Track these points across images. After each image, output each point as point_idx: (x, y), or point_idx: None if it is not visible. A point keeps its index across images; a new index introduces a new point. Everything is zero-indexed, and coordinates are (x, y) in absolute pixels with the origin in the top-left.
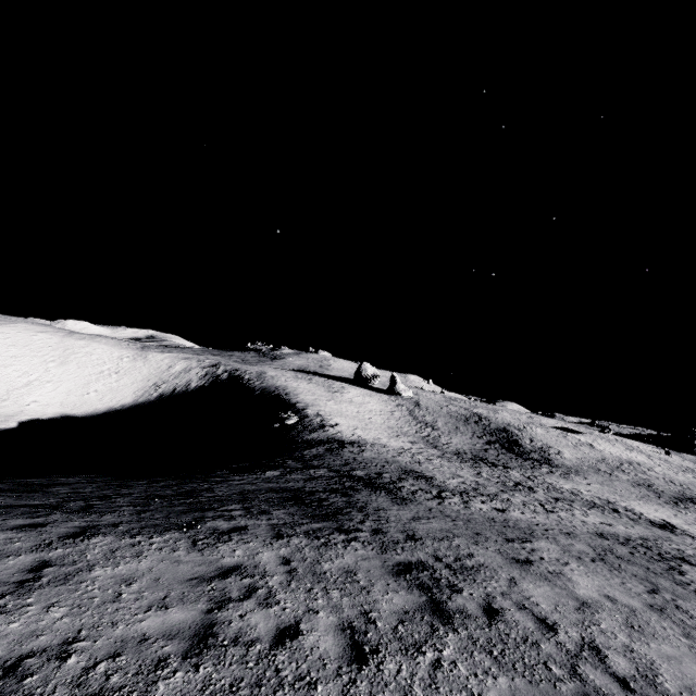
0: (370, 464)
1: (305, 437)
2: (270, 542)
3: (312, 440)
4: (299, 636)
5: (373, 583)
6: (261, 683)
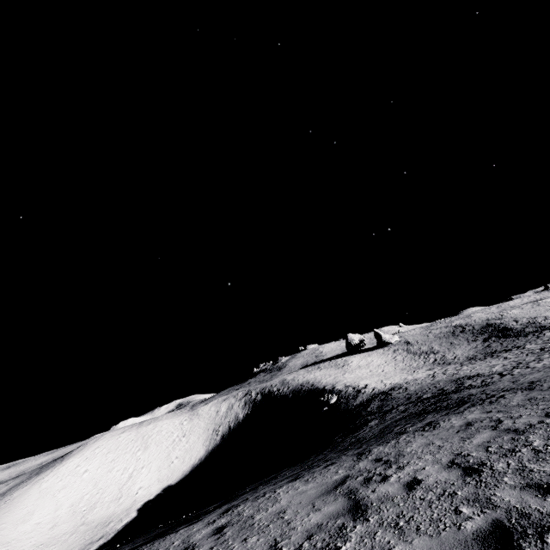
0: (424, 390)
1: (354, 404)
2: (460, 414)
3: (362, 403)
4: None
5: None
6: None
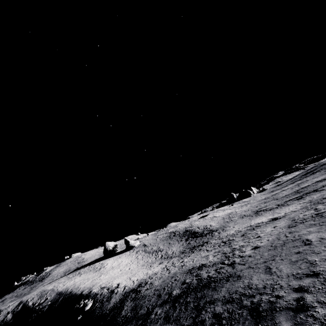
0: (169, 285)
1: (108, 307)
2: None
3: (115, 304)
4: None
5: None
6: None
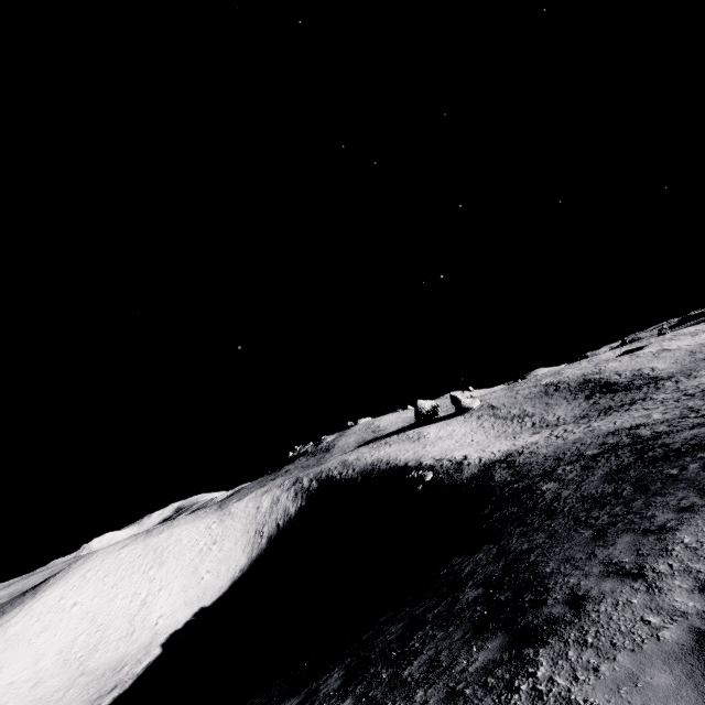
0: (572, 449)
1: (463, 477)
2: None
3: (475, 475)
4: None
5: None
6: None
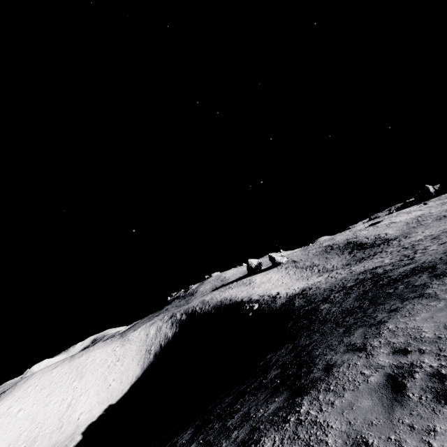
0: (340, 284)
1: (277, 306)
2: None
3: (284, 303)
4: None
5: None
6: None
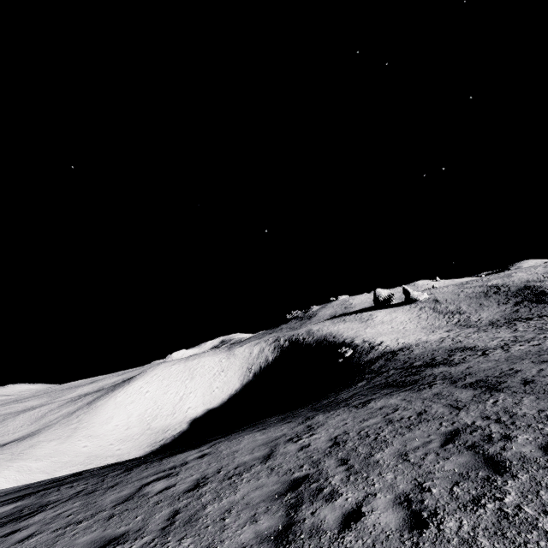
0: (422, 356)
1: (364, 359)
2: (390, 397)
3: (371, 359)
4: (427, 412)
5: (453, 393)
6: (421, 422)
